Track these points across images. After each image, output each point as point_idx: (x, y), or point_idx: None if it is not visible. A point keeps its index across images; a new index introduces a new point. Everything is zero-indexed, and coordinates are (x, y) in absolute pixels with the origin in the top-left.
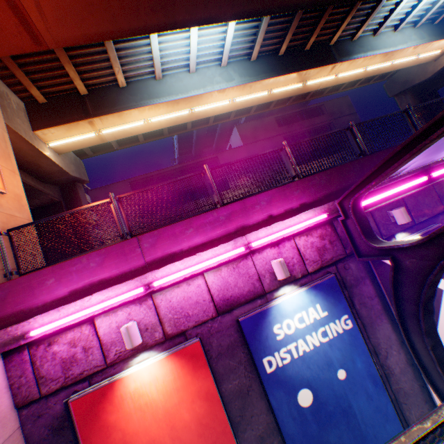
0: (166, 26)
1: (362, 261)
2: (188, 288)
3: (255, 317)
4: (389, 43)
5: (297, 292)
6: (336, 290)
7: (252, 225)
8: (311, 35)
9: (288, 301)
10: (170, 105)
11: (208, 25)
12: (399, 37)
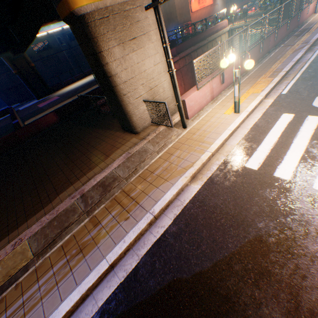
0: None
1: None
2: None
3: None
4: None
5: None
6: None
7: None
8: None
9: None
10: None
11: None
12: None
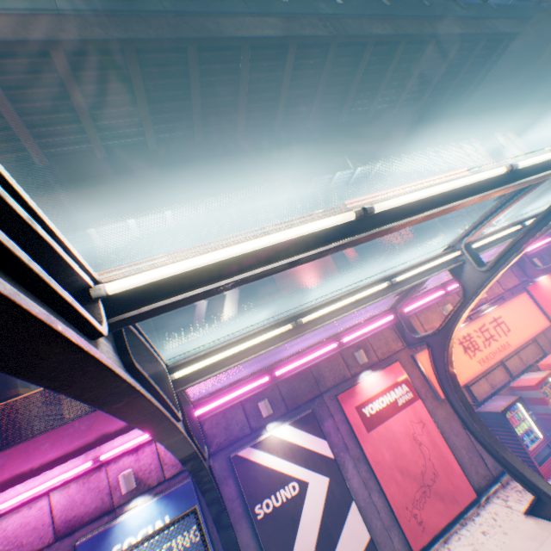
0: (85, 227)
1: (228, 458)
2: (29, 512)
3: (95, 538)
4: (342, 195)
5: (148, 503)
6: (191, 495)
7: (116, 431)
8: (258, 198)
9: (135, 515)
10: (113, 270)
11: (129, 219)
12: (352, 189)
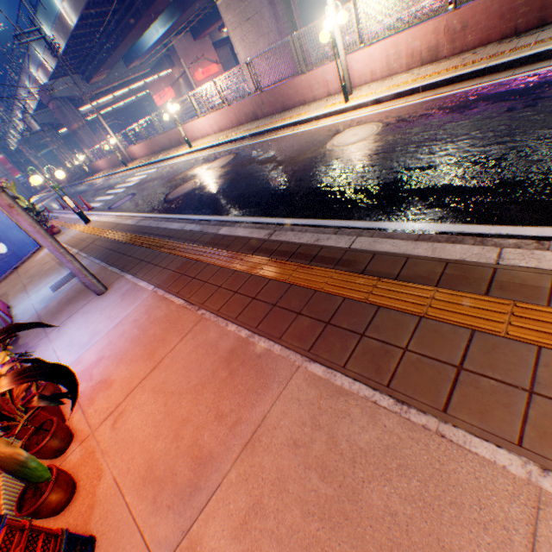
0: None
1: None
2: None
3: None
4: None
5: None
6: None
7: None
8: None
9: None
10: None
11: None
12: None
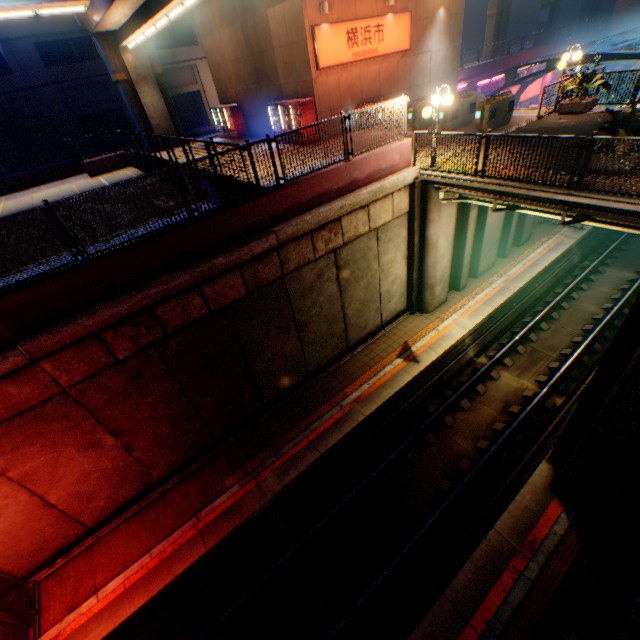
0: None
1: None
2: None
3: None
4: None
5: None
6: None
7: None
8: None
9: None
10: None
11: None
12: None
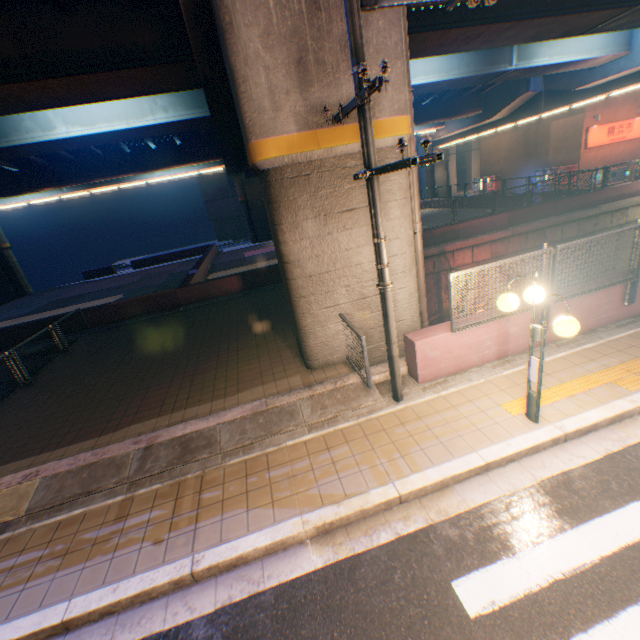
0: None
1: None
2: None
3: None
4: None
5: None
6: None
7: None
8: None
9: None
10: None
11: None
12: None
